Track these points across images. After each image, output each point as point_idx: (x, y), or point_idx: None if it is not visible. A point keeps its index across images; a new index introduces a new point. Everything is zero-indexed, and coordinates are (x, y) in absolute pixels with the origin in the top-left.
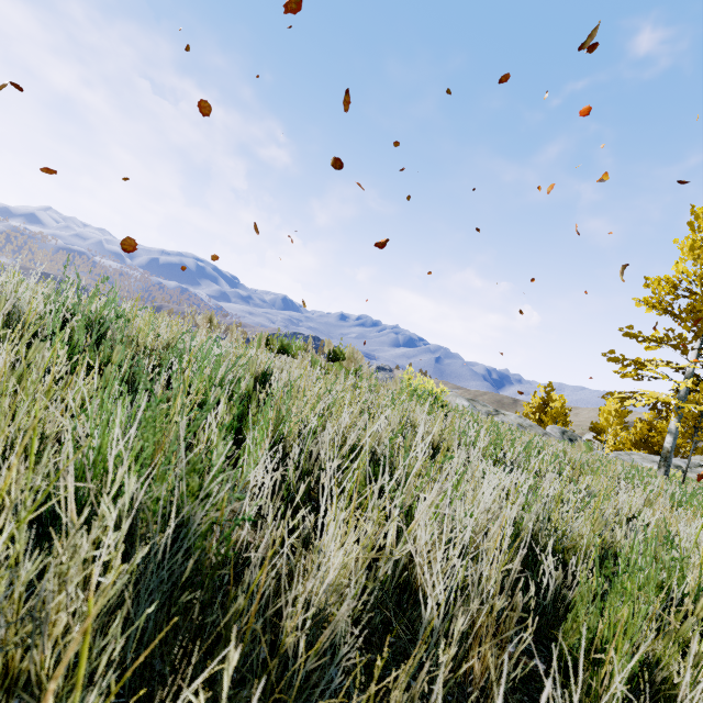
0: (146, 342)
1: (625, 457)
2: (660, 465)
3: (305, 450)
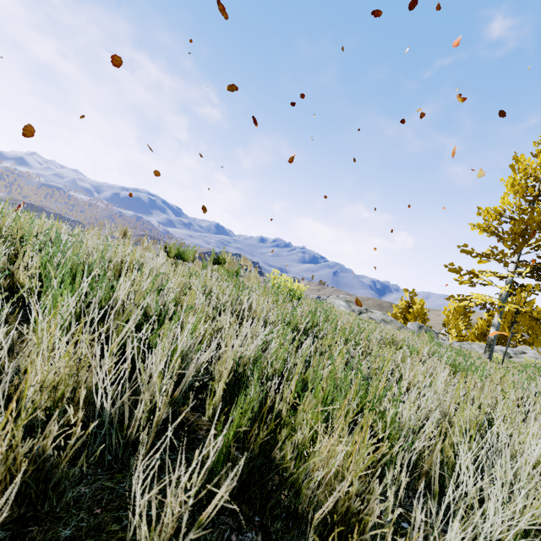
0: (14, 234)
1: (466, 346)
2: (486, 350)
3: (81, 302)
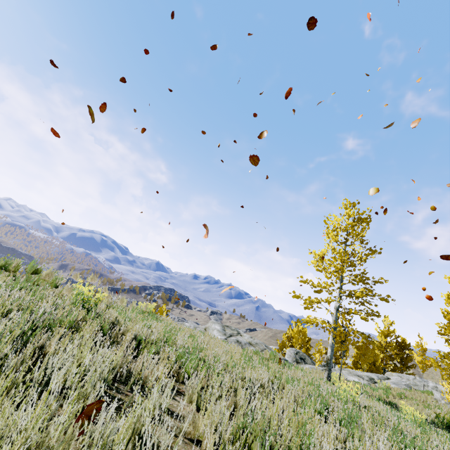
0: None
1: (337, 371)
2: (326, 369)
3: None
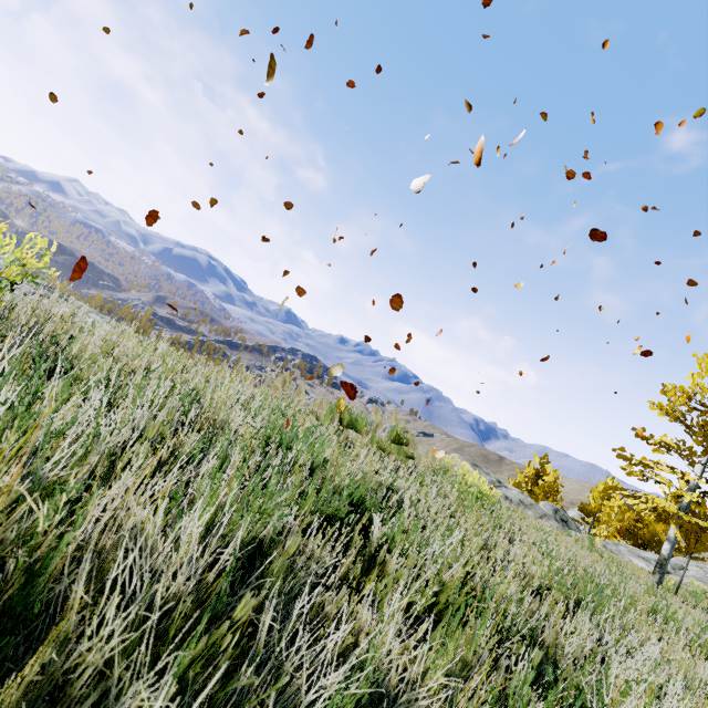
0: (343, 484)
1: (613, 547)
2: (655, 570)
3: None
